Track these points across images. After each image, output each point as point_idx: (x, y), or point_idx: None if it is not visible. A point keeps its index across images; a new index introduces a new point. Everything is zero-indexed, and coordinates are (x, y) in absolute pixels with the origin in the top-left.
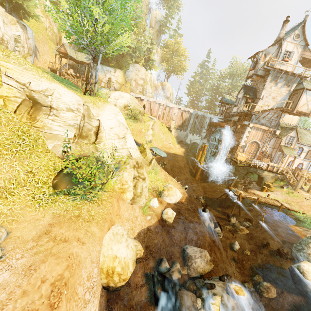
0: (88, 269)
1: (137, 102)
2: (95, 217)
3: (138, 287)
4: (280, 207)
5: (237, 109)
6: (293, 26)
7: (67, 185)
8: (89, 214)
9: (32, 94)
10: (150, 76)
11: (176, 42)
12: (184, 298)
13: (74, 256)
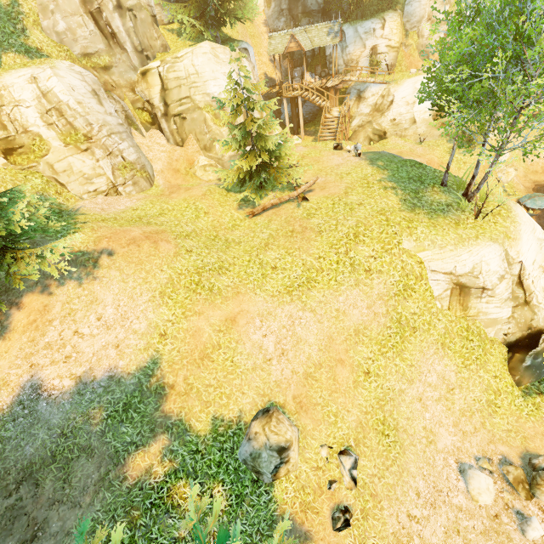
0: None
1: None
2: None
3: None
4: None
5: None
6: None
7: (529, 379)
8: None
9: (460, 280)
10: None
11: None
12: None
13: None
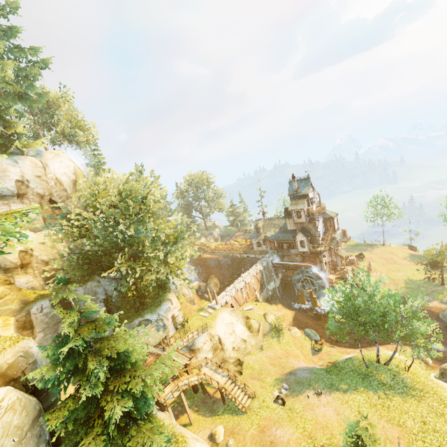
0: None
1: (228, 310)
2: None
3: None
4: None
5: (308, 250)
6: (297, 178)
7: None
8: None
9: None
10: None
11: None
12: None
13: None
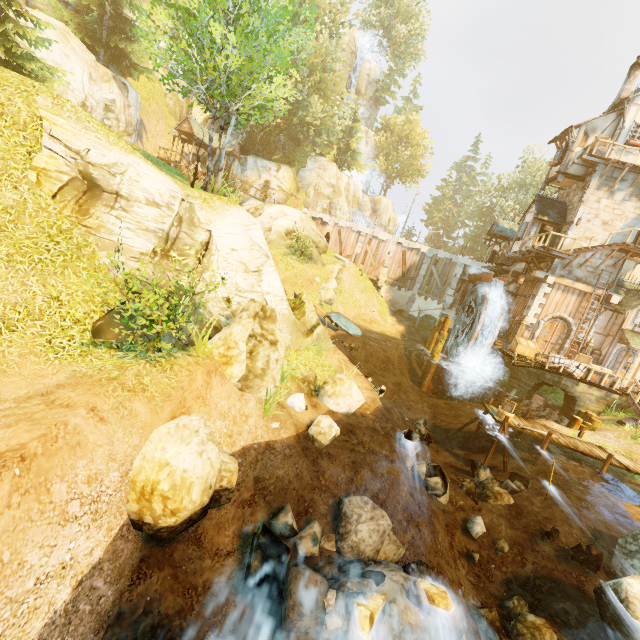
0: (97, 466)
1: (314, 228)
2: (148, 388)
3: (220, 555)
4: (606, 461)
5: (520, 246)
6: None
7: (120, 334)
8: (137, 379)
9: (89, 170)
10: (347, 181)
11: (406, 119)
12: (300, 582)
13: (69, 428)
